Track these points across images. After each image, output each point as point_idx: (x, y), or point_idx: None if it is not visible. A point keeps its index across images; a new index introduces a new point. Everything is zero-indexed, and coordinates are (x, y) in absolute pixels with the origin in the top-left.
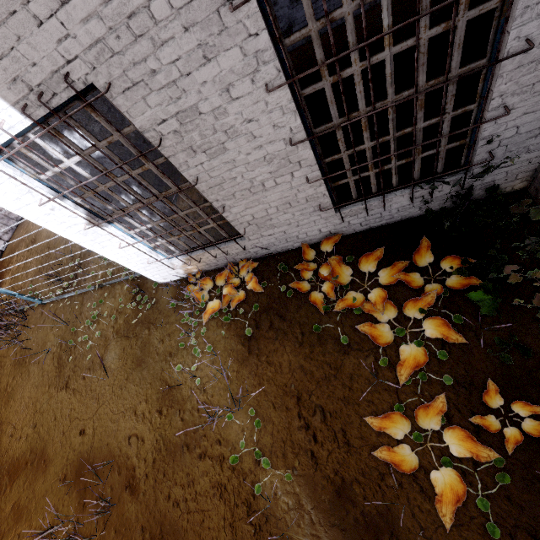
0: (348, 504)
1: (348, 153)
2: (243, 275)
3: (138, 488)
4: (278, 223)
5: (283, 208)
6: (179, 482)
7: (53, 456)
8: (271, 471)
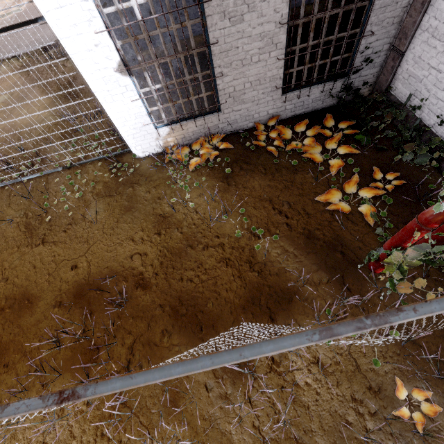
0: (315, 240)
1: (300, 47)
2: (214, 143)
3: (150, 284)
4: (247, 99)
5: (255, 85)
6: (189, 268)
7: (40, 293)
8: (261, 240)
